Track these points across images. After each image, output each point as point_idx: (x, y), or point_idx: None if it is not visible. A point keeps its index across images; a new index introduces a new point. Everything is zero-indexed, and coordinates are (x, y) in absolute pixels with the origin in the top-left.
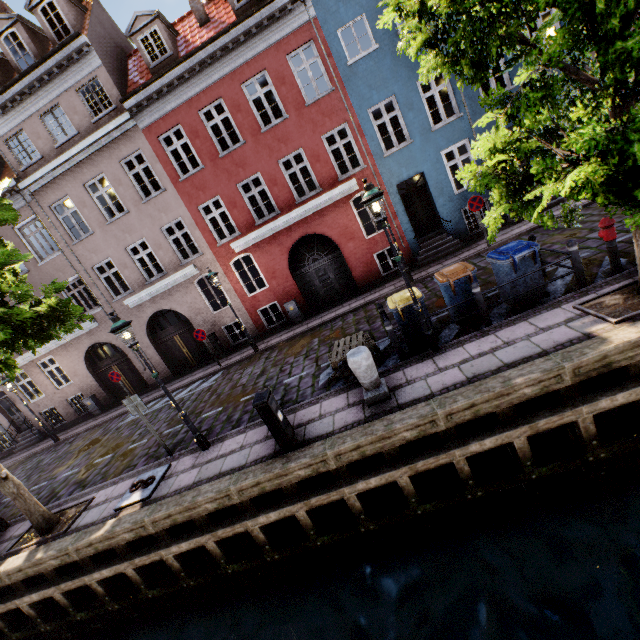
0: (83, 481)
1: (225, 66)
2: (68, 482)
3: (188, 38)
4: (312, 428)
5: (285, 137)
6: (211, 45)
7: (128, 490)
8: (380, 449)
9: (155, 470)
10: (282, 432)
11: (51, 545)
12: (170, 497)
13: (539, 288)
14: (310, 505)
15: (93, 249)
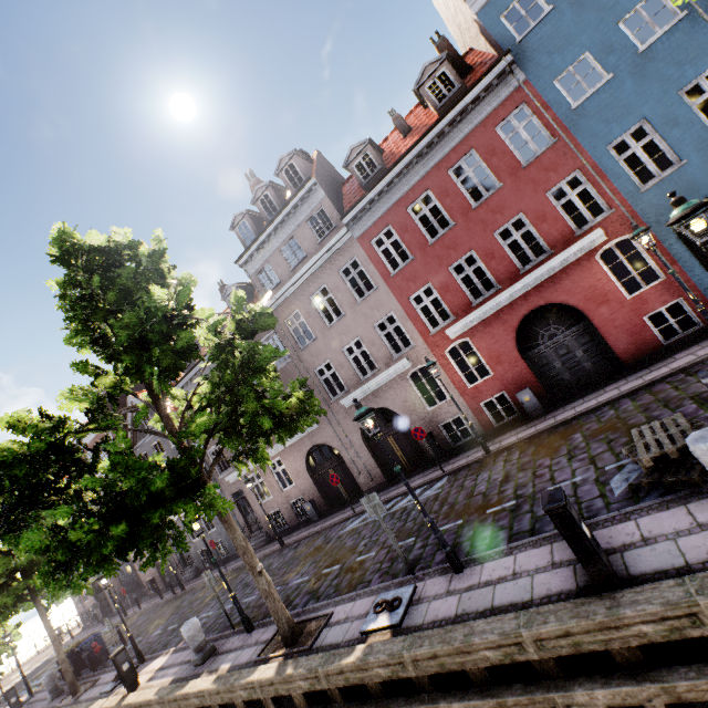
0: (315, 591)
1: (431, 160)
2: (300, 590)
3: (393, 151)
4: (637, 557)
5: (500, 206)
6: (417, 146)
7: (371, 610)
8: None
9: (398, 590)
10: (594, 556)
11: (299, 661)
12: (430, 629)
13: None
14: (674, 694)
15: (315, 353)
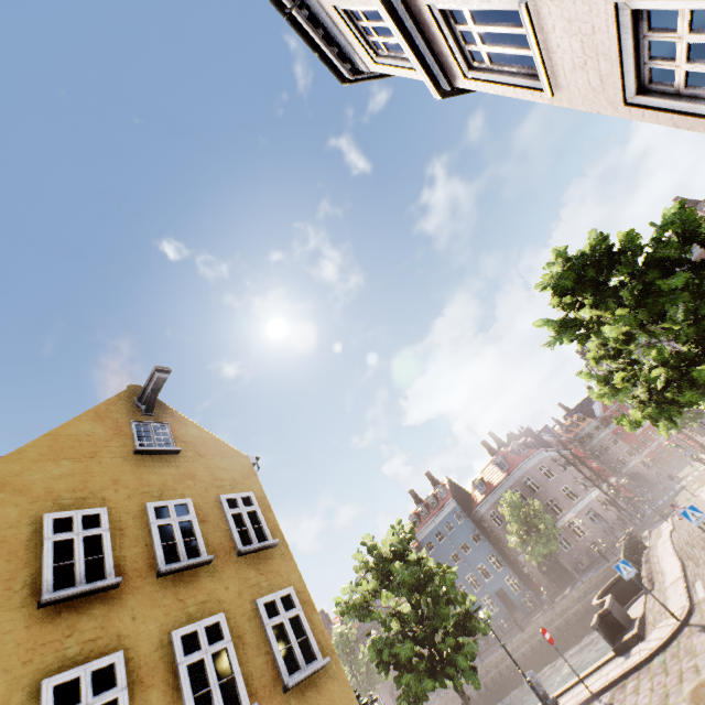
0: None
1: None
2: None
3: None
4: None
5: None
6: None
7: None
8: None
9: None
10: None
11: None
12: None
13: None
14: None
15: None
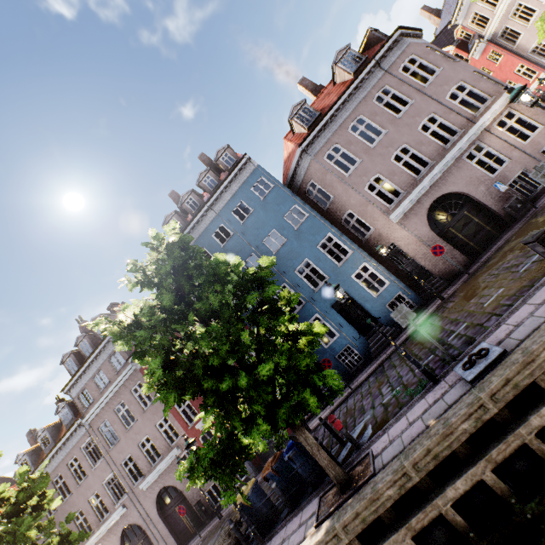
0: None
1: None
2: None
3: None
4: None
5: None
6: None
7: None
8: None
9: None
10: None
11: None
12: None
13: (319, 470)
14: None
15: (121, 450)
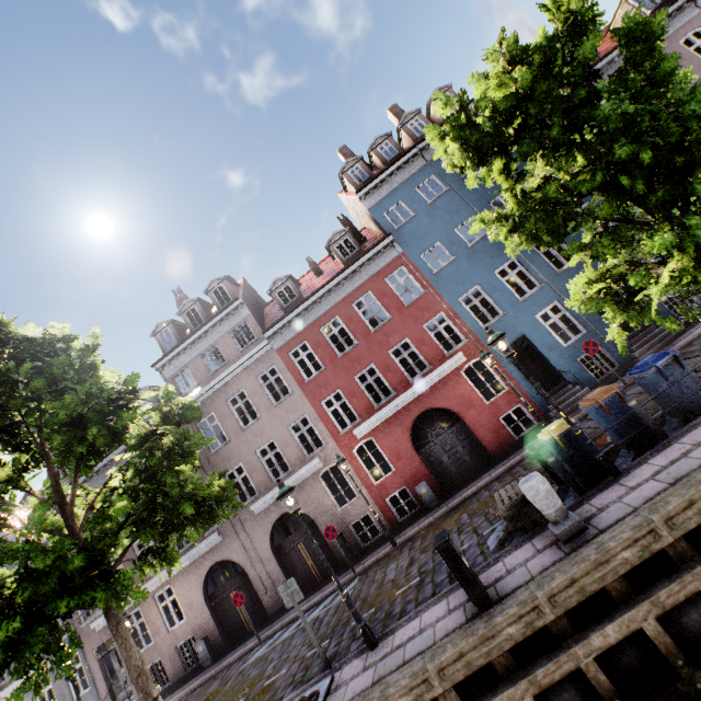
0: None
1: (339, 295)
2: None
3: (309, 286)
4: (504, 584)
5: (391, 332)
6: (328, 284)
7: None
8: (601, 581)
9: (315, 686)
10: (473, 581)
11: None
12: None
13: None
14: (537, 684)
15: (227, 456)
